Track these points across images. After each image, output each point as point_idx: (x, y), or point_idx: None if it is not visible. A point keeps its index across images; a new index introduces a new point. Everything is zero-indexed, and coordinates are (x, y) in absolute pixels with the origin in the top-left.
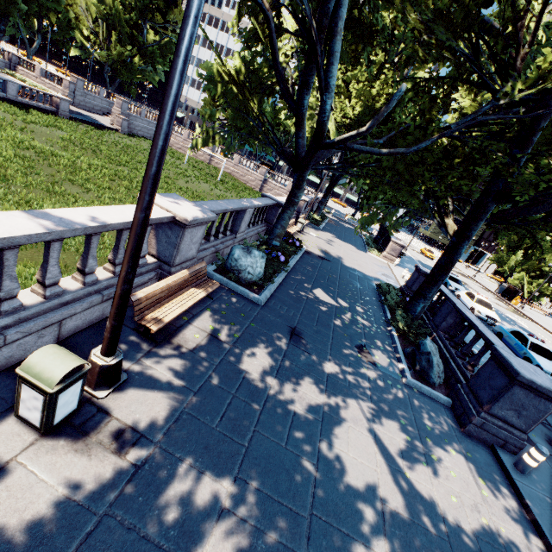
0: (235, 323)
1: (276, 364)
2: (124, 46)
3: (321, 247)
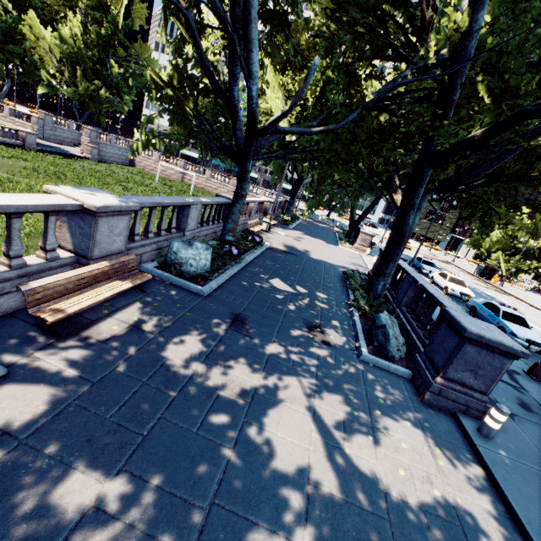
0: (167, 314)
1: (207, 349)
2: (90, 80)
3: (287, 244)
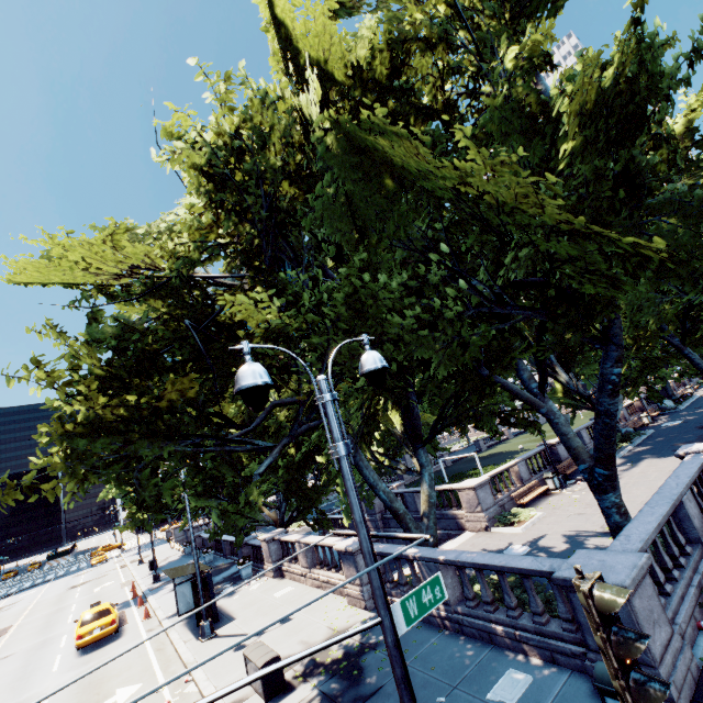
0: (674, 413)
1: (691, 411)
2: None
3: None
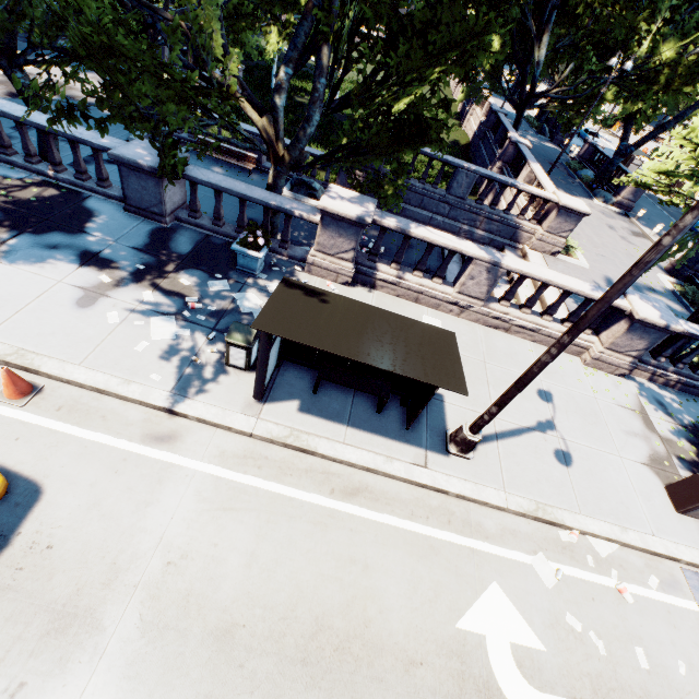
0: None
1: None
2: None
3: None
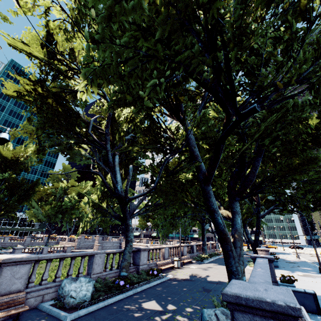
0: None
1: None
2: None
3: (191, 273)
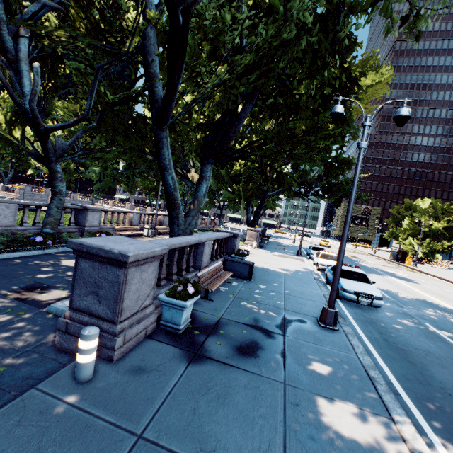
0: None
1: None
2: None
3: None
